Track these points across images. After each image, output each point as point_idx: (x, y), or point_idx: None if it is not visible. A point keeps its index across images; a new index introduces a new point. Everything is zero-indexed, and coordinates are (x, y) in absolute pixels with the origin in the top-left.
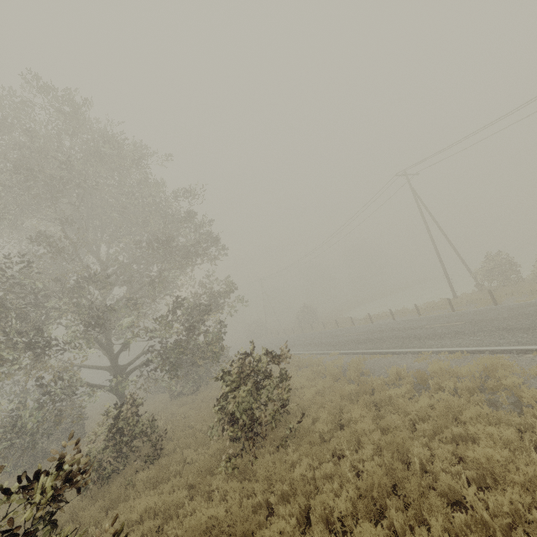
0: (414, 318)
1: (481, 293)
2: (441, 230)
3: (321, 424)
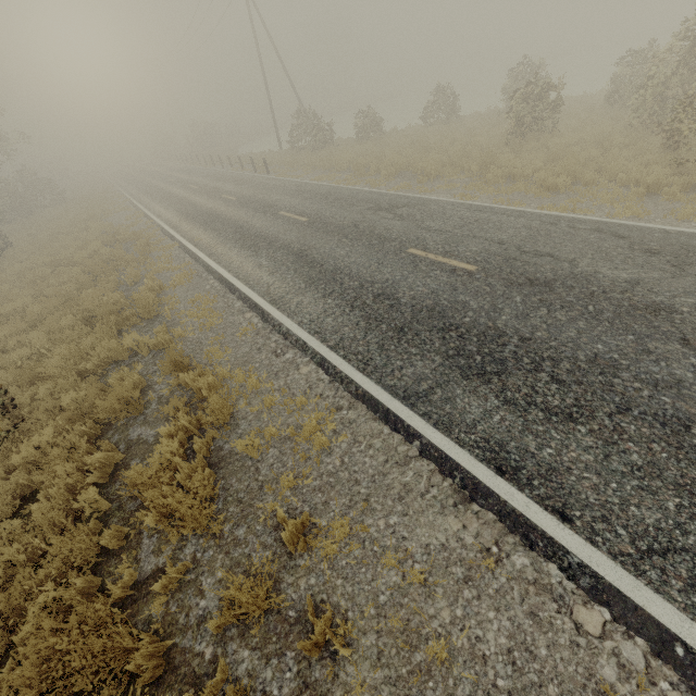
0: (220, 171)
1: (289, 152)
2: (280, 60)
3: (12, 252)
